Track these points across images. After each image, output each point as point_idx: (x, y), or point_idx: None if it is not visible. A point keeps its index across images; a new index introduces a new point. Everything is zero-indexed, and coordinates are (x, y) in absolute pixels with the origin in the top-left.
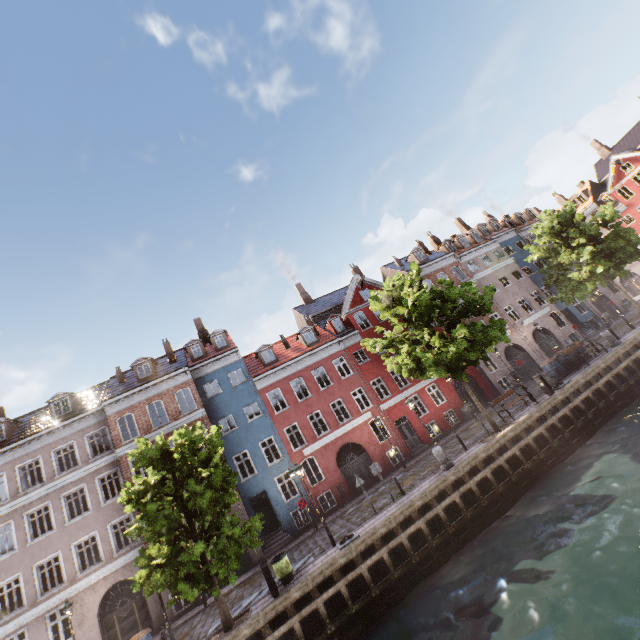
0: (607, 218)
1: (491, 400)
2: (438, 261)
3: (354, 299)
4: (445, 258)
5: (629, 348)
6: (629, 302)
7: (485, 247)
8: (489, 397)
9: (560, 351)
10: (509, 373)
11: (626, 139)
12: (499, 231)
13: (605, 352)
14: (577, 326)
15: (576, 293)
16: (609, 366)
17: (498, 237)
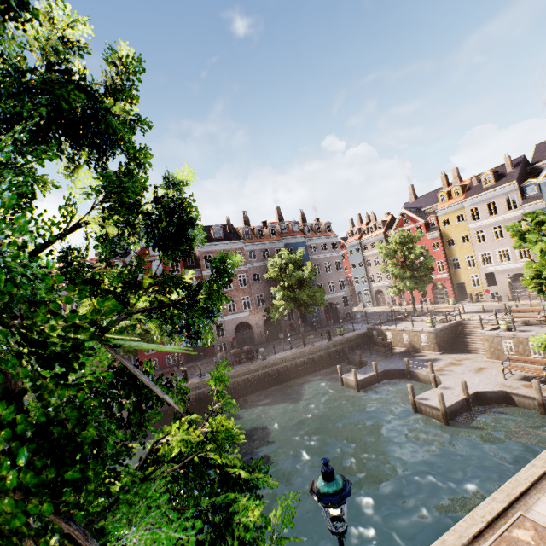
0: (304, 277)
1: (208, 355)
2: (227, 243)
3: (142, 251)
4: (234, 242)
5: (259, 367)
6: (351, 315)
7: (272, 243)
8: (208, 353)
9: (234, 350)
10: (230, 341)
11: (425, 197)
12: (295, 233)
13: (255, 361)
14: (304, 321)
15: (272, 314)
16: (236, 375)
17: (289, 238)
